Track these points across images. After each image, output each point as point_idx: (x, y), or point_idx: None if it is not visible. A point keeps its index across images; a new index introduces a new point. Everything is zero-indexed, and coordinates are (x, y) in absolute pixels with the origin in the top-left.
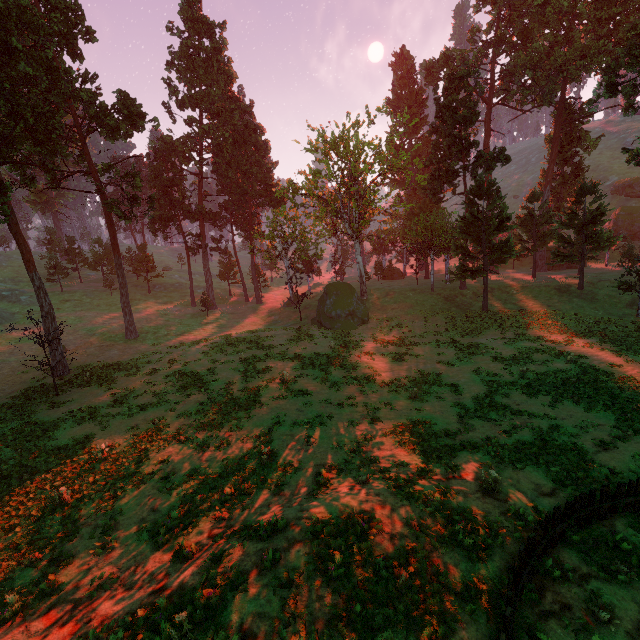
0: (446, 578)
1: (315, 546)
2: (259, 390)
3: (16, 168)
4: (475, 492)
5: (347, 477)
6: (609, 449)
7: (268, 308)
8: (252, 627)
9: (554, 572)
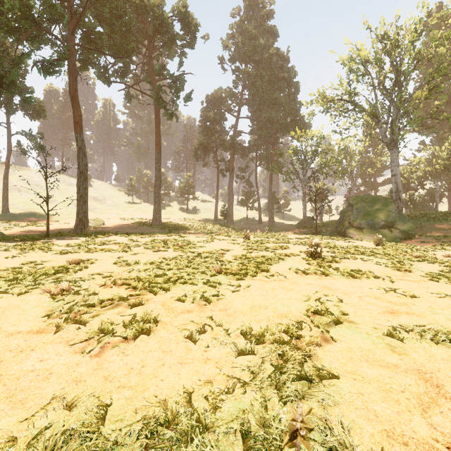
0: None
1: None
2: (267, 258)
3: (99, 70)
4: None
5: None
6: None
7: (279, 226)
8: None
9: None
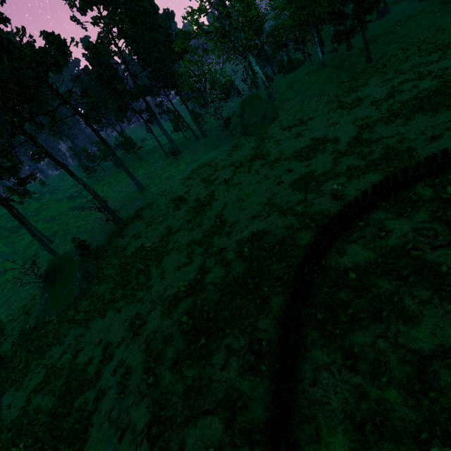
0: (298, 243)
1: (238, 249)
2: (213, 192)
3: (30, 122)
4: (327, 201)
5: (261, 218)
6: (435, 140)
7: (211, 138)
8: (213, 281)
9: (359, 224)
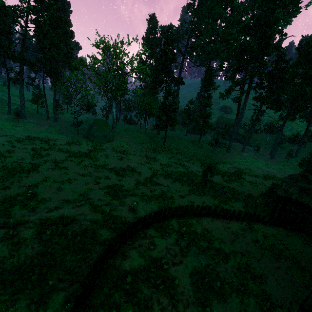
0: (98, 238)
1: (39, 229)
2: (39, 164)
3: None
4: (126, 210)
5: (73, 204)
6: (182, 198)
7: (60, 125)
8: None
9: (141, 235)
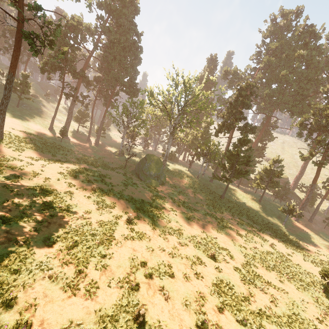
0: None
1: None
2: (112, 225)
3: None
4: None
5: None
6: (326, 327)
7: (103, 151)
8: None
9: None
